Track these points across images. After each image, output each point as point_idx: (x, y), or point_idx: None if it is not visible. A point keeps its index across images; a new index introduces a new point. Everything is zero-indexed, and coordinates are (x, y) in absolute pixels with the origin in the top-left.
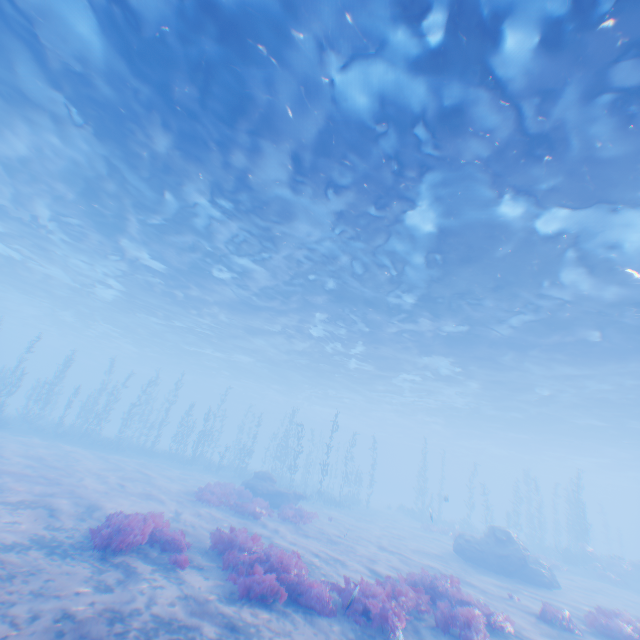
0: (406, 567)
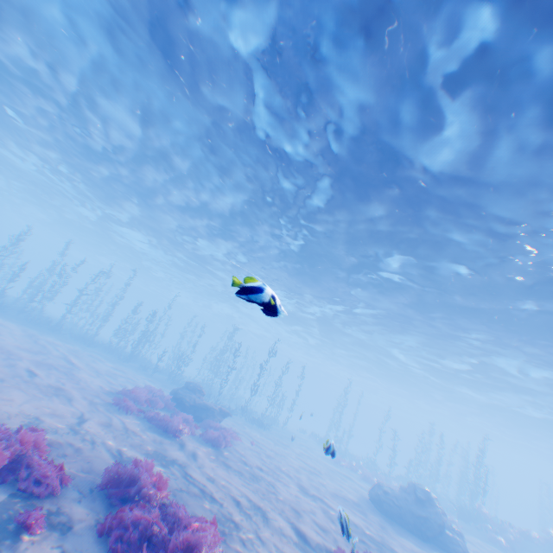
0: (331, 525)
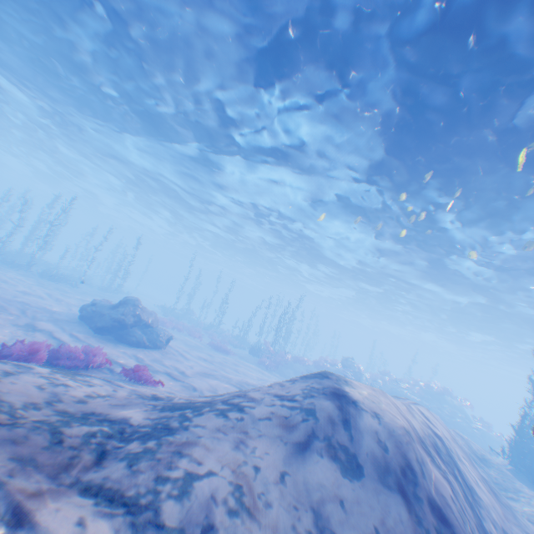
0: None
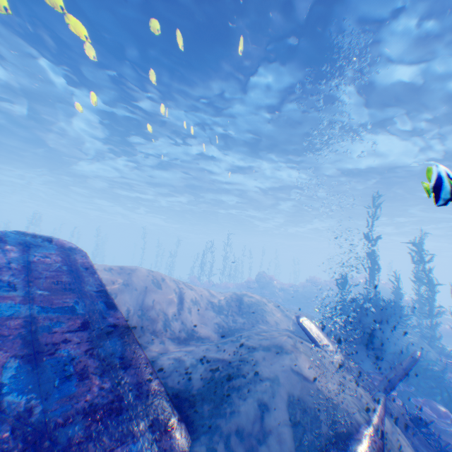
0: None
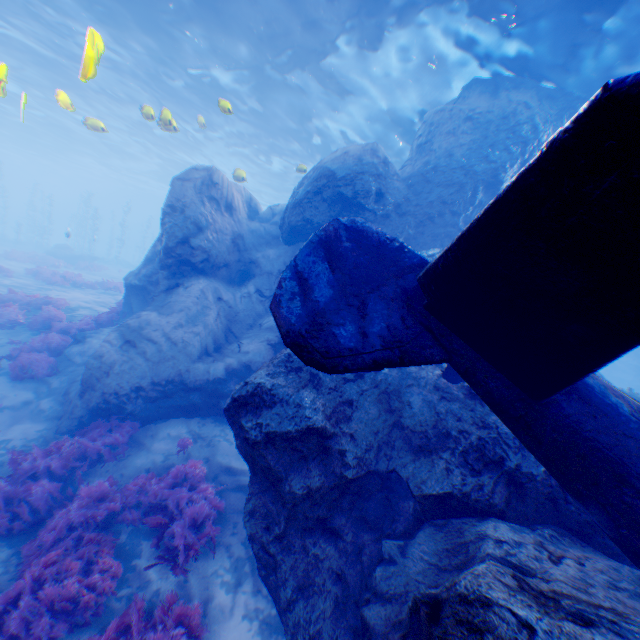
0: None
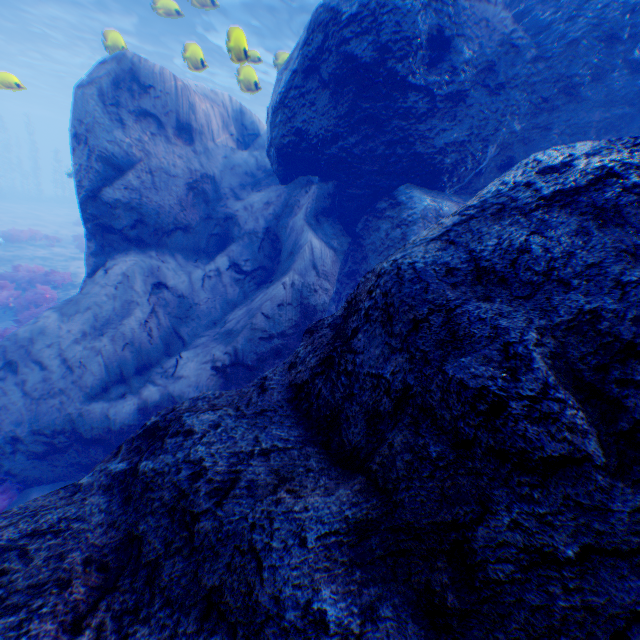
0: None
